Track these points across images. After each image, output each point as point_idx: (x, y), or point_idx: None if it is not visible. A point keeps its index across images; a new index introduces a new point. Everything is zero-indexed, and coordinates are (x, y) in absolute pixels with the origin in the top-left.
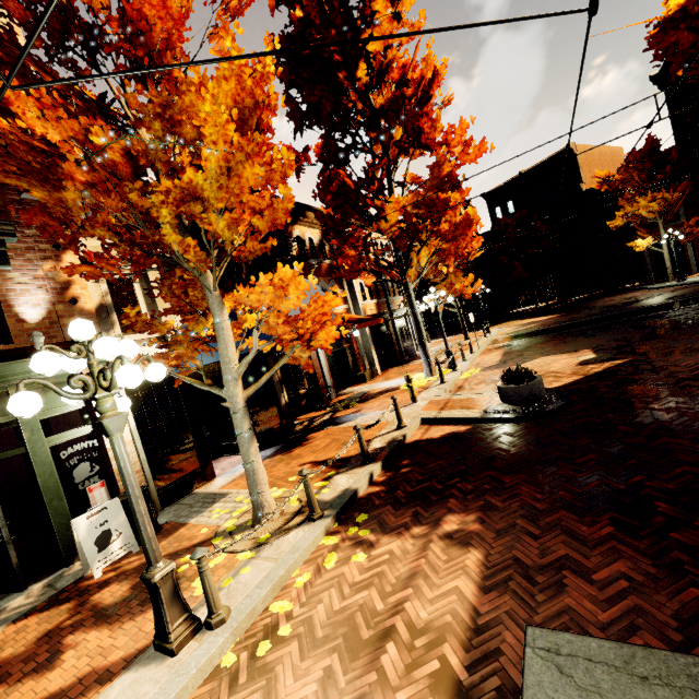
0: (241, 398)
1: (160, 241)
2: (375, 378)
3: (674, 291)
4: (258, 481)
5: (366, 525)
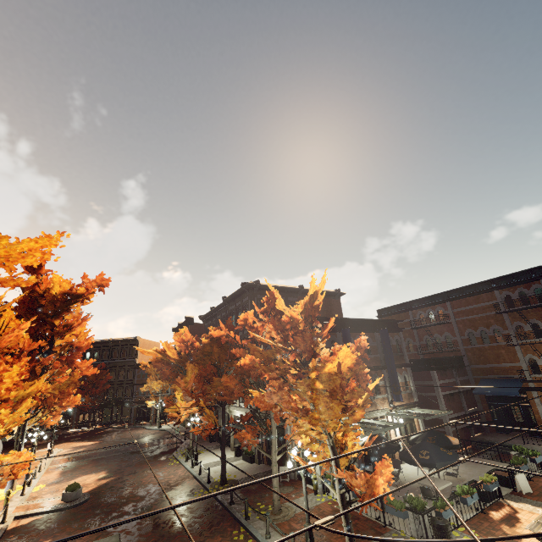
0: None
1: None
2: None
3: (154, 434)
4: None
5: None
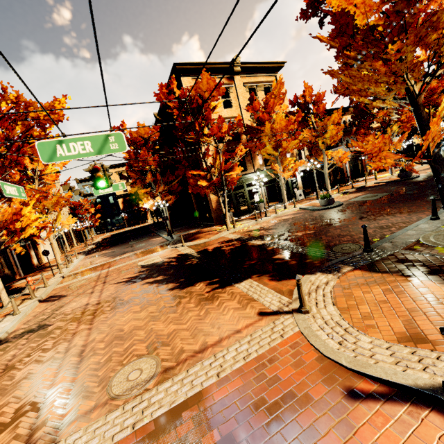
0: (327, 172)
1: (318, 146)
2: (370, 175)
3: None
4: (328, 187)
5: (348, 194)
